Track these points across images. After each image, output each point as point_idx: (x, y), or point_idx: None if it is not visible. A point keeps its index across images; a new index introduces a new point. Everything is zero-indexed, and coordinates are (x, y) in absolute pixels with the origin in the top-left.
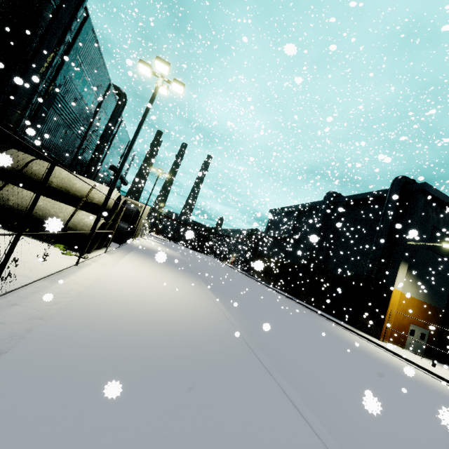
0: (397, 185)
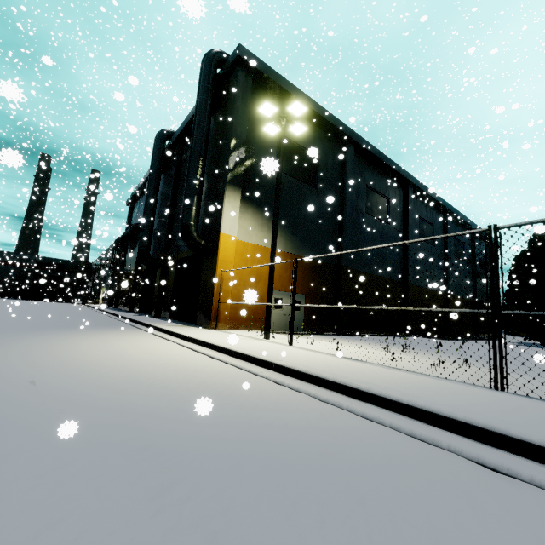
0: (207, 62)
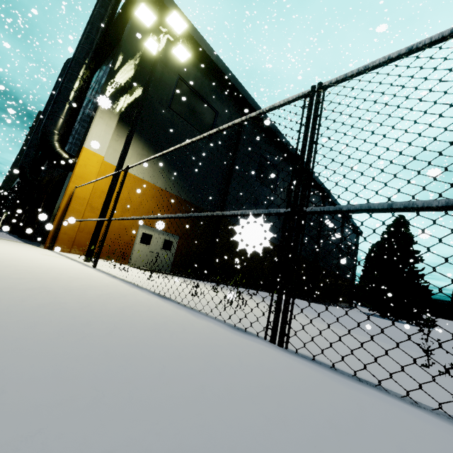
0: None
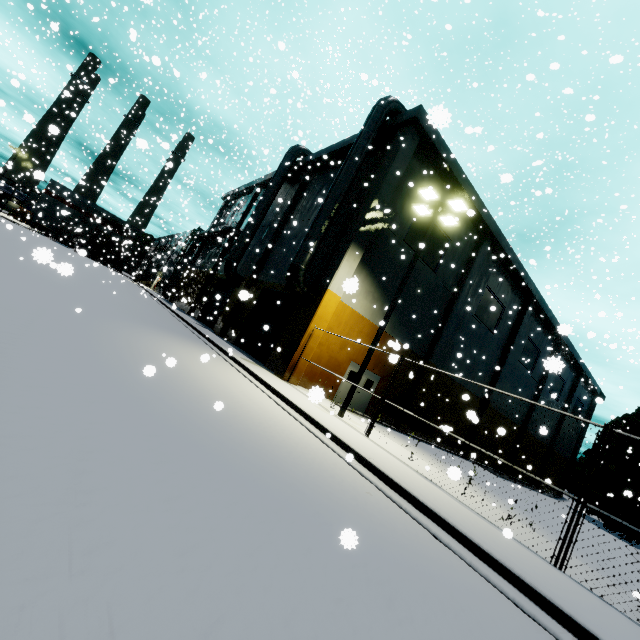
0: (380, 109)
